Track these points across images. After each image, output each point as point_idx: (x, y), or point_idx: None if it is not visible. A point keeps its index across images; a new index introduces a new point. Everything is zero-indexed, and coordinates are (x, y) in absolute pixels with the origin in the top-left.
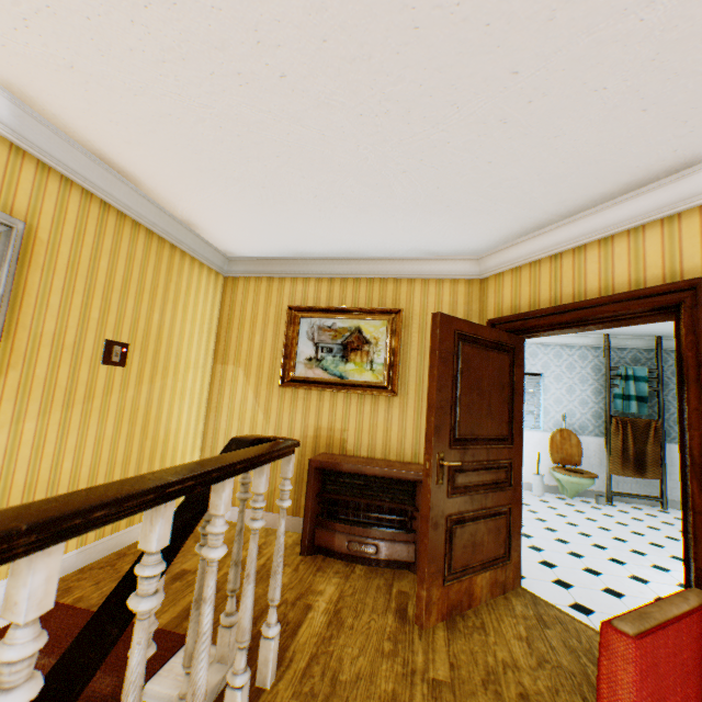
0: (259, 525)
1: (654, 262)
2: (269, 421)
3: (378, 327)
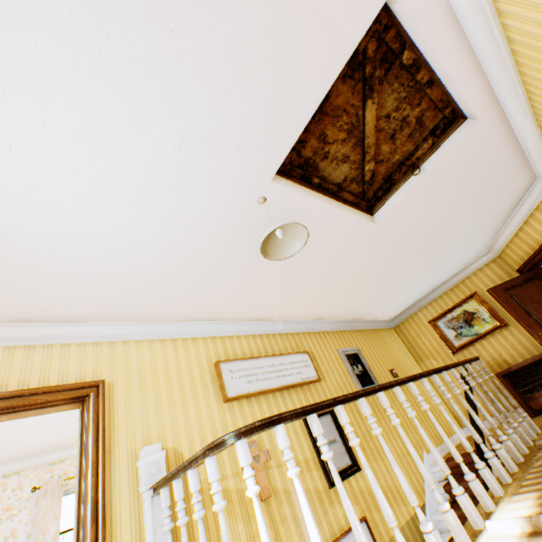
0: (486, 377)
1: None
2: None
3: (472, 304)
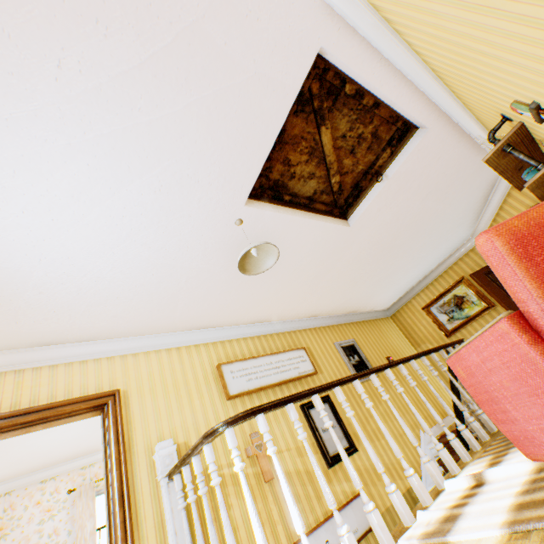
0: None
1: (519, 207)
2: None
3: (461, 288)
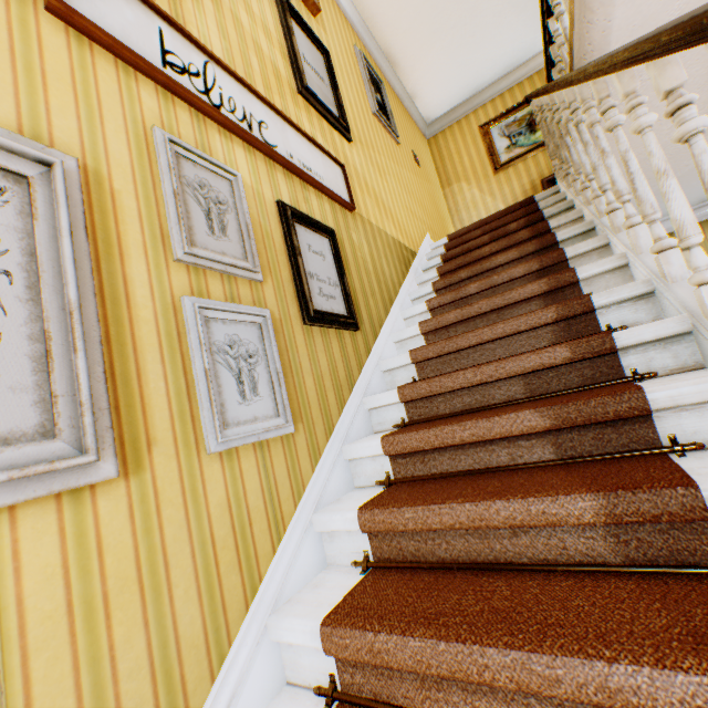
0: None
1: None
2: (495, 199)
3: None
